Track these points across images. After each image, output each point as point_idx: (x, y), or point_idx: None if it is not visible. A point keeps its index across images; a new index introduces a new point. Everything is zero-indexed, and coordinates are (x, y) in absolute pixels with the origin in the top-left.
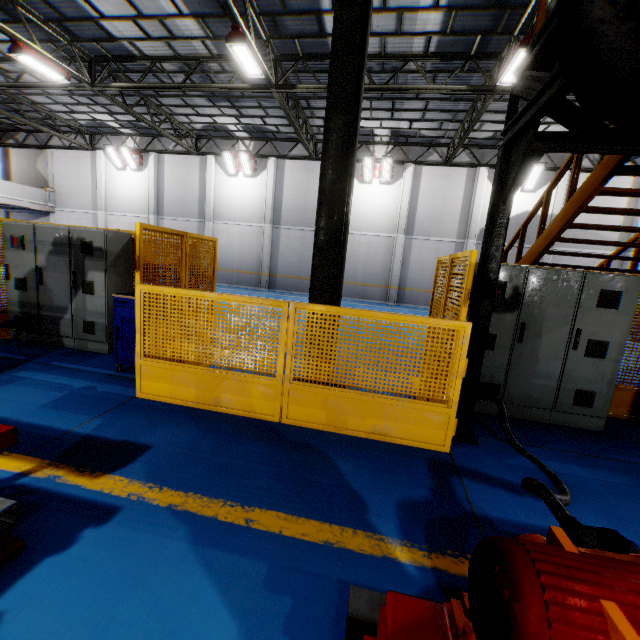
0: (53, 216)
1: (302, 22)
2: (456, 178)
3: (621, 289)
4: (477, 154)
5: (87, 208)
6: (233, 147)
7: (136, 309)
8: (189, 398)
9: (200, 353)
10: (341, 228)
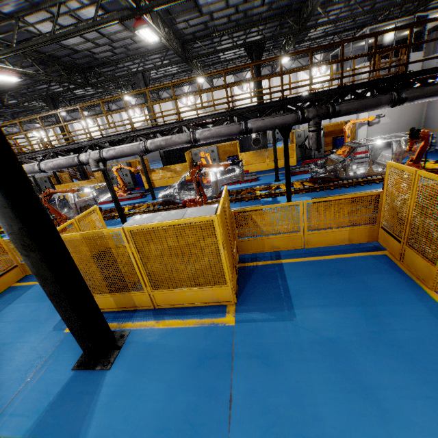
0: None
1: (9, 110)
2: (116, 116)
3: (46, 179)
4: (118, 104)
5: None
6: (34, 125)
7: None
8: None
9: None
10: None
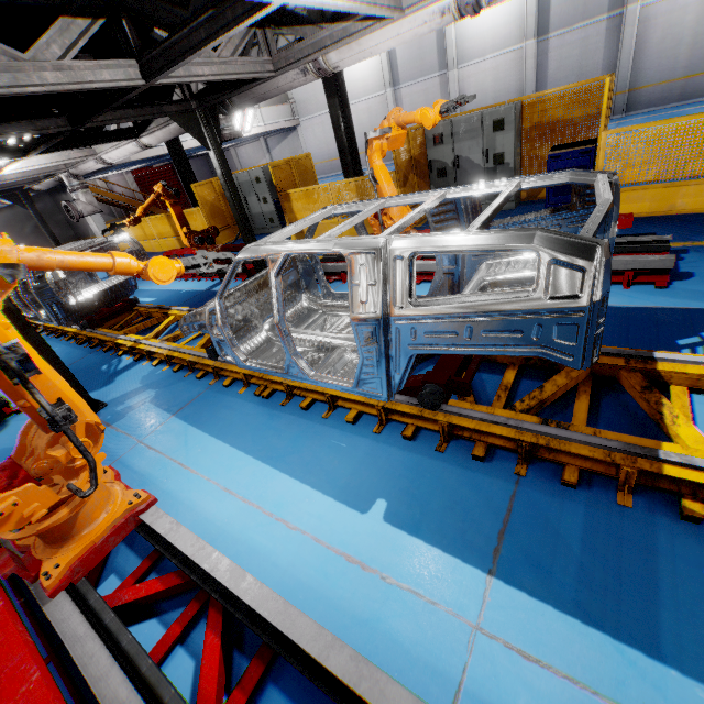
0: (299, 129)
1: None
2: None
3: None
4: None
5: (325, 108)
6: None
7: (600, 152)
8: (642, 211)
9: (658, 172)
10: None
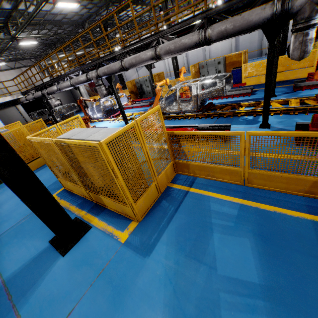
0: None
1: None
2: None
3: None
4: None
5: None
6: None
7: (242, 69)
8: (253, 83)
9: (256, 74)
10: (286, 36)
